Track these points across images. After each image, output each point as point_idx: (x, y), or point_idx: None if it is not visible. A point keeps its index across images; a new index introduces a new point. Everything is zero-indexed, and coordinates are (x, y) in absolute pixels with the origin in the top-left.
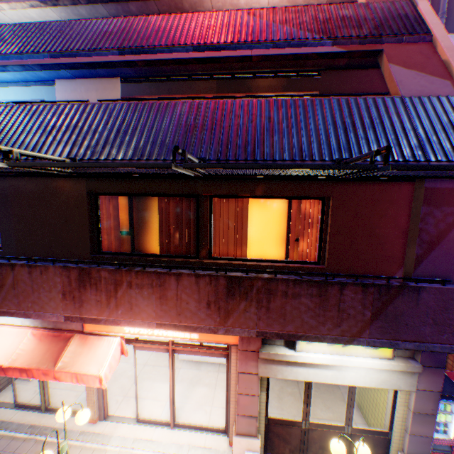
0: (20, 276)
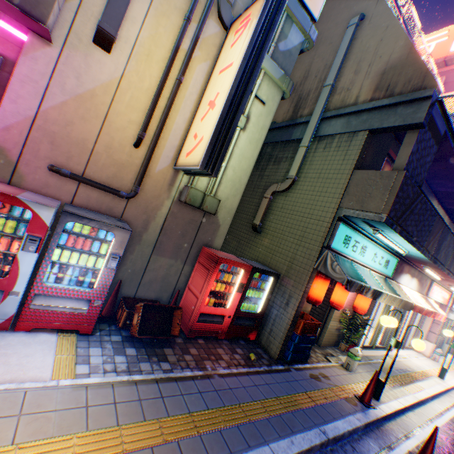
0: None
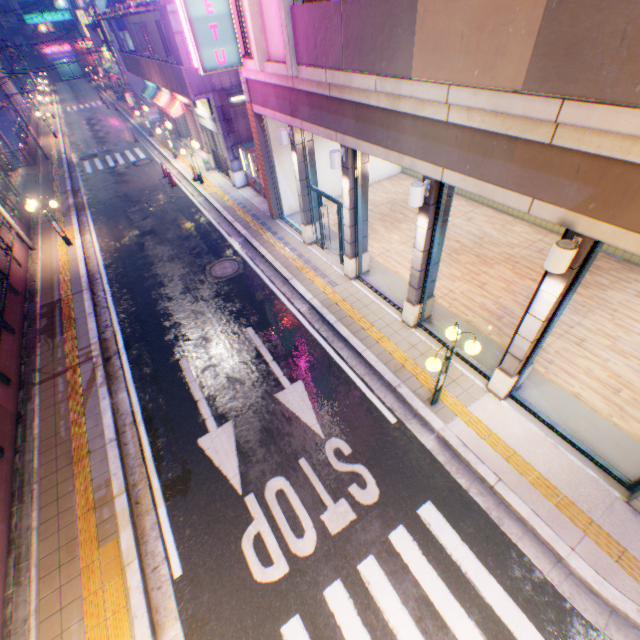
0: (144, 65)
